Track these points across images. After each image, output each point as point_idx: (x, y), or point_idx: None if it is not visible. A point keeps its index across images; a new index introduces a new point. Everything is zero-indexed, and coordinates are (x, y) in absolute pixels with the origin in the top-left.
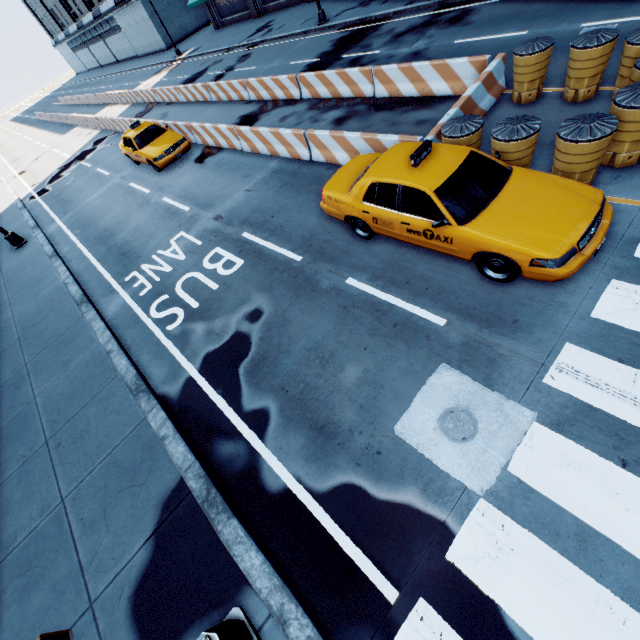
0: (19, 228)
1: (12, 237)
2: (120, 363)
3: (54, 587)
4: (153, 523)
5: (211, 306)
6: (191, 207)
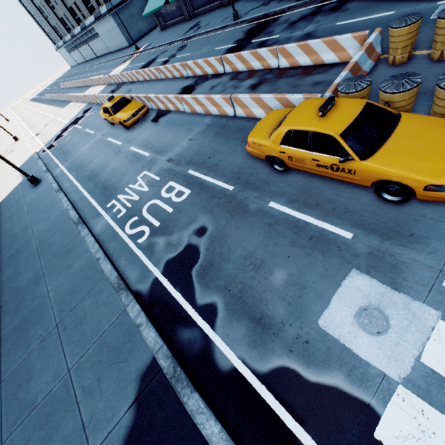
0: (36, 172)
1: (31, 178)
2: (106, 267)
3: (64, 439)
4: (134, 392)
5: (168, 224)
6: (150, 153)
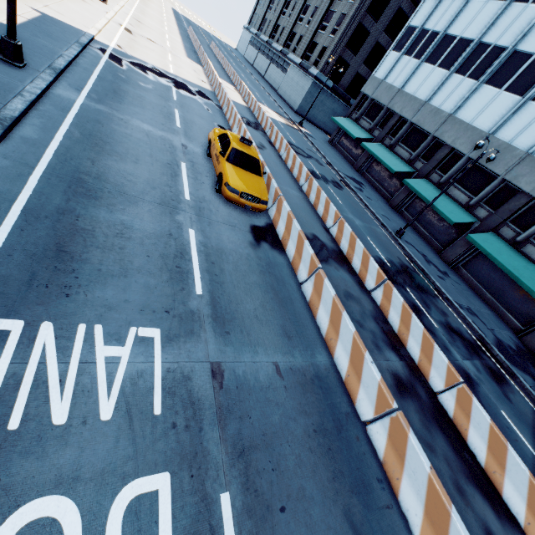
0: (44, 49)
1: (11, 46)
2: None
3: None
4: None
5: None
6: (205, 294)
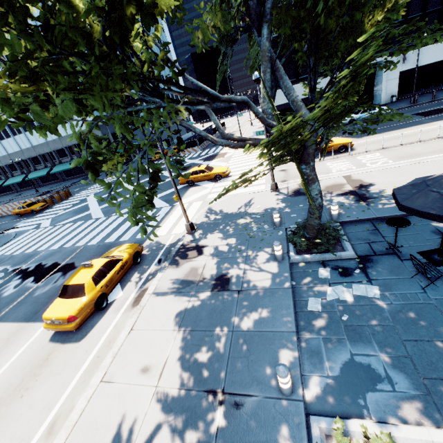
0: None
1: None
2: None
3: None
4: None
5: None
6: None
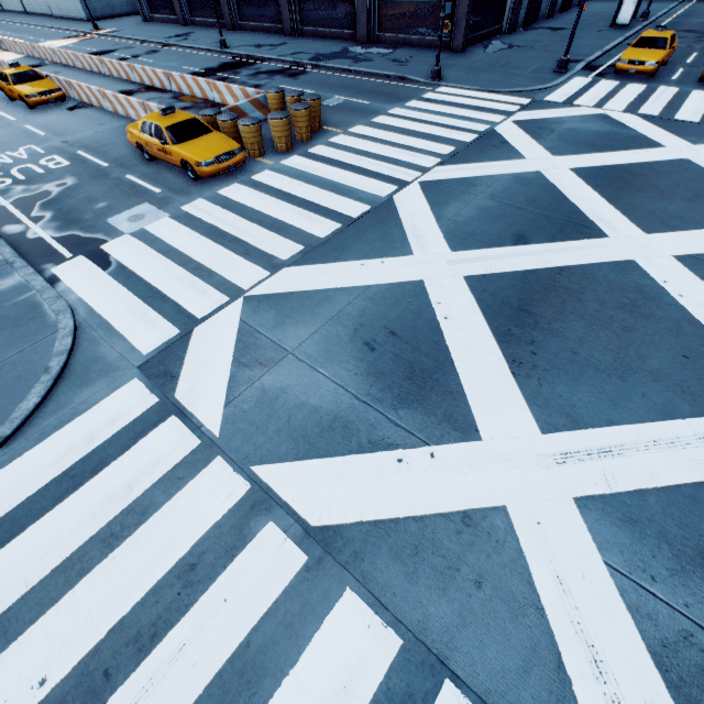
0: None
1: None
2: None
3: None
4: None
5: (34, 180)
6: (48, 134)
